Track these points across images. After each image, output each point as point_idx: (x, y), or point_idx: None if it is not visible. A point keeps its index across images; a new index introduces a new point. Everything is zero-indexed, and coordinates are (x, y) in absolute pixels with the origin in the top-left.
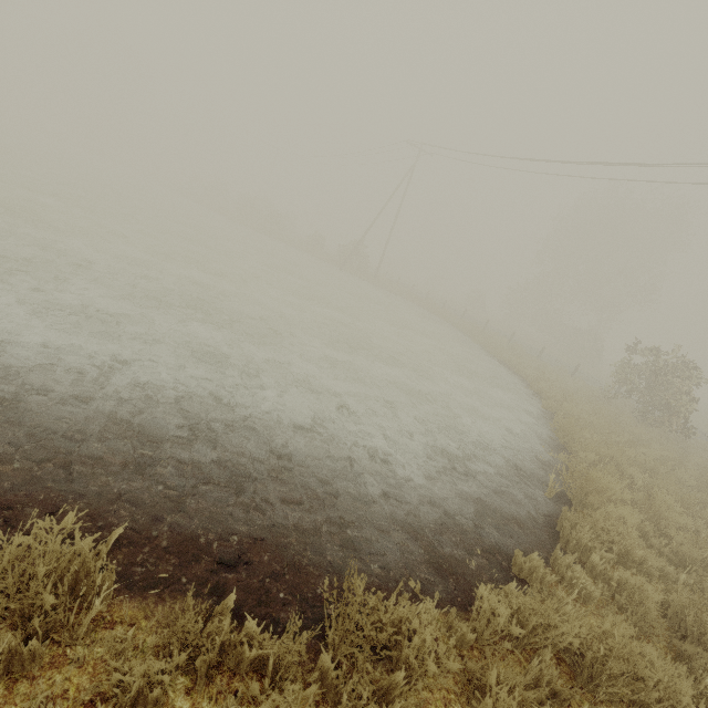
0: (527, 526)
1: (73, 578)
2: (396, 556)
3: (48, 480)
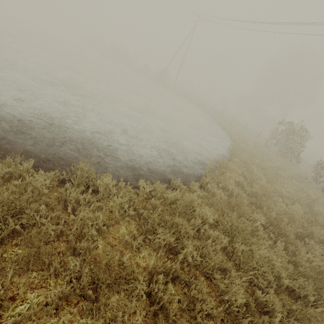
0: (188, 176)
1: None
2: (120, 173)
3: None
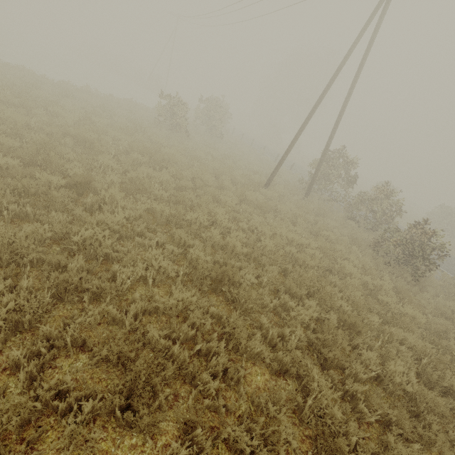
0: None
1: None
2: None
3: None
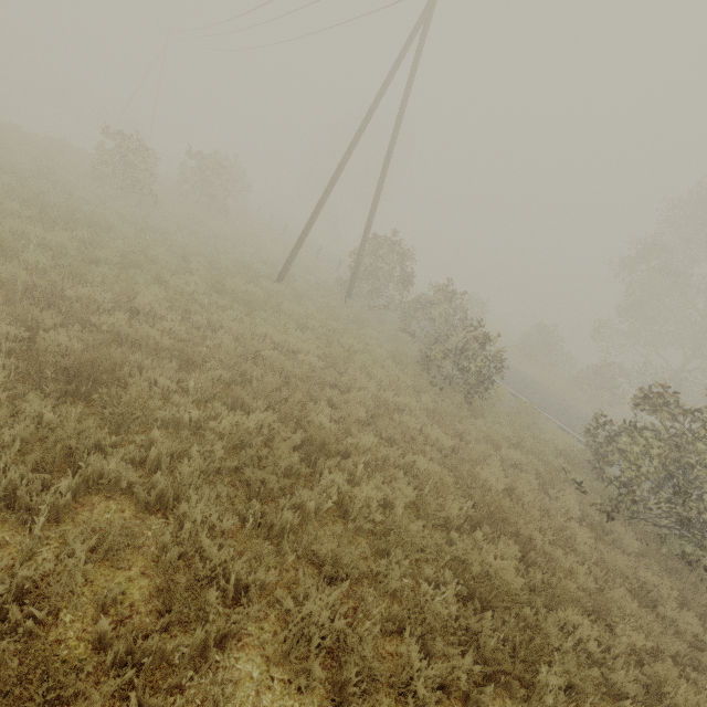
0: None
1: None
2: None
3: None
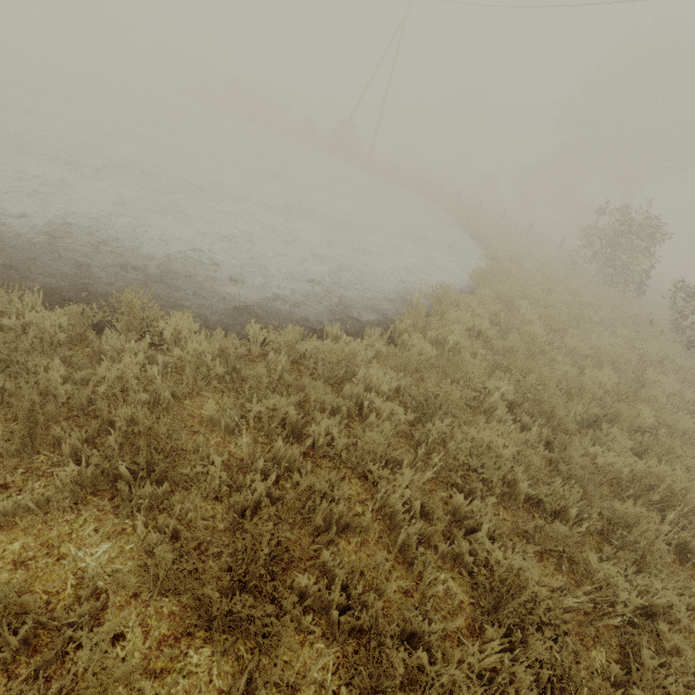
0: (368, 323)
1: None
2: (220, 319)
3: None
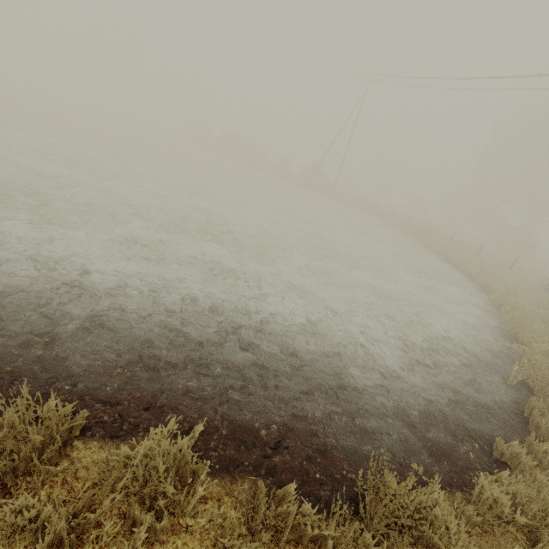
0: (497, 412)
1: (176, 465)
2: (397, 441)
3: (139, 381)
